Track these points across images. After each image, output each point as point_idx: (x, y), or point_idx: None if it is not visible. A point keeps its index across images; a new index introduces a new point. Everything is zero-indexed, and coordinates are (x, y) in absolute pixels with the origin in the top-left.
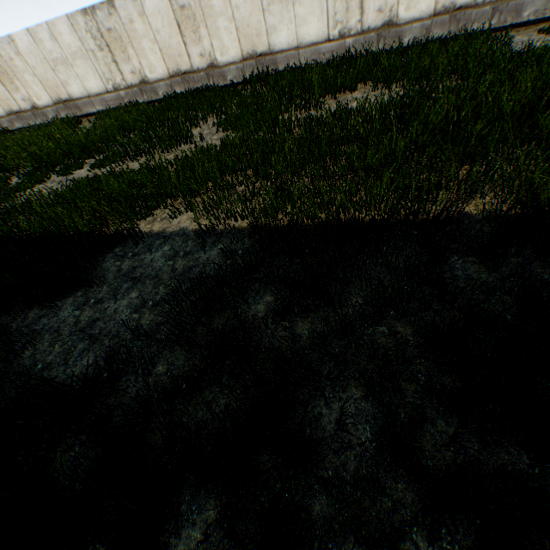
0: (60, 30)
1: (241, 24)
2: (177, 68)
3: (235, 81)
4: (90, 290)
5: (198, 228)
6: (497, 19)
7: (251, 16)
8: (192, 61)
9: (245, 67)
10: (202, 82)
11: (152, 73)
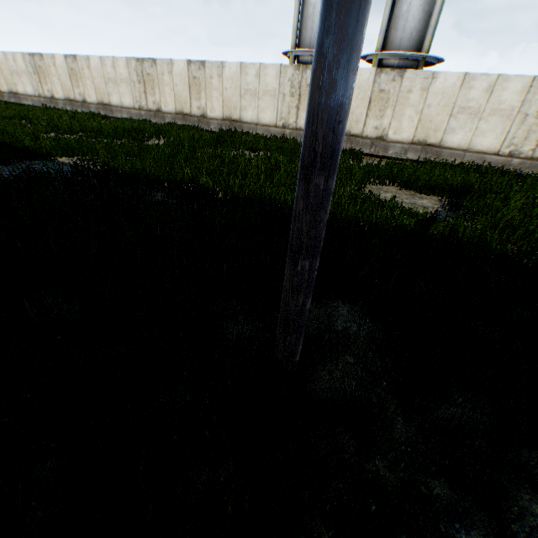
0: (119, 64)
1: (227, 99)
2: (182, 110)
3: (215, 130)
4: (6, 167)
5: (86, 166)
6: (374, 149)
7: (233, 96)
8: (192, 109)
9: (223, 124)
10: (195, 123)
11: (166, 107)
